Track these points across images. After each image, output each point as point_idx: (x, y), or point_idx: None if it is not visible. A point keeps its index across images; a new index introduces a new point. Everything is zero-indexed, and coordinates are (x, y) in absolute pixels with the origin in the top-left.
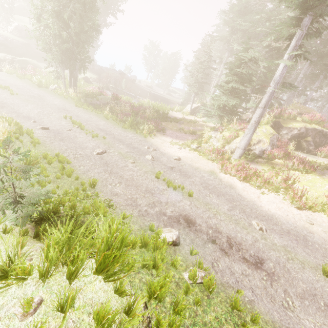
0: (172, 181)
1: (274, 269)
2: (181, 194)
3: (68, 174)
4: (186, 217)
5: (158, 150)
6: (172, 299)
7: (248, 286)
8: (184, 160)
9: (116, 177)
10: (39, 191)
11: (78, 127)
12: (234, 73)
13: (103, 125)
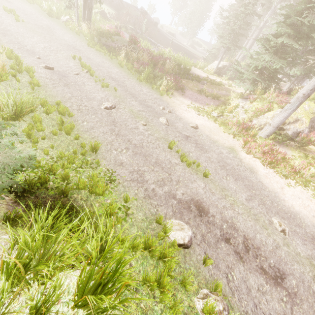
0: (187, 154)
1: (297, 289)
2: (195, 172)
3: (67, 131)
4: (198, 202)
5: (174, 113)
6: None
7: (266, 311)
8: (202, 129)
9: (123, 141)
10: (17, 157)
11: (87, 72)
12: (291, 23)
13: (116, 73)
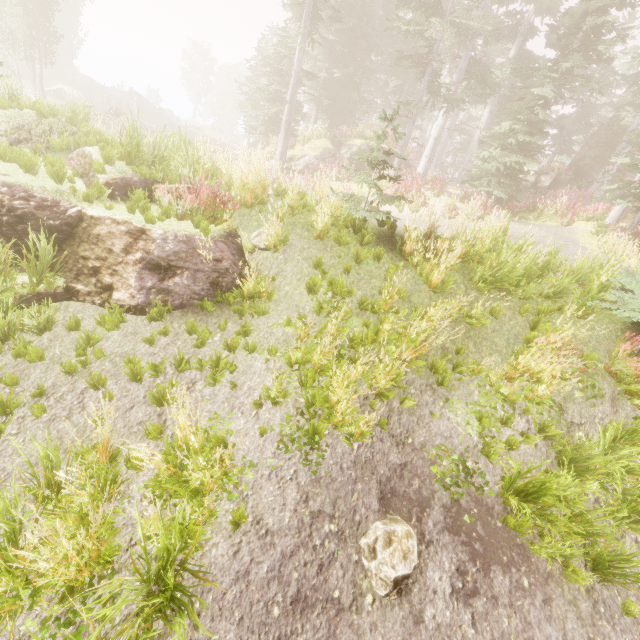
0: None
1: None
2: None
3: None
4: None
5: None
6: None
7: None
8: None
9: None
10: None
11: None
12: (276, 72)
13: None
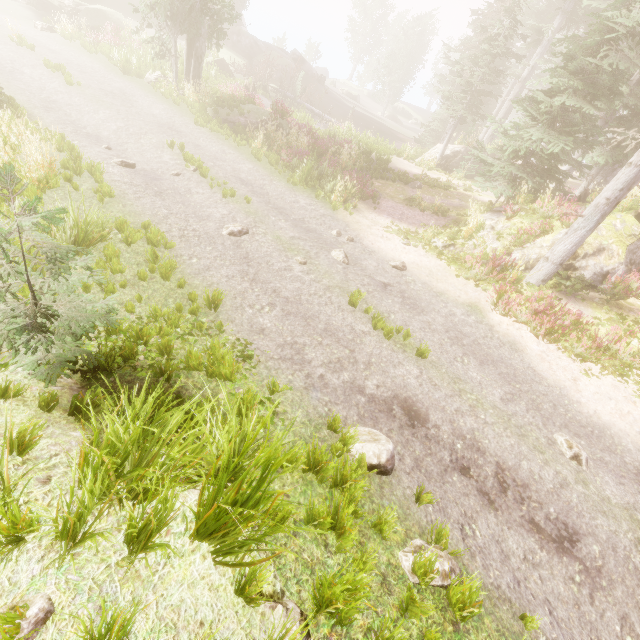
0: (385, 315)
1: (603, 561)
2: (400, 349)
3: (164, 272)
4: (407, 402)
5: (359, 243)
6: (371, 626)
7: (539, 594)
8: (414, 271)
9: (265, 292)
10: (90, 308)
11: (196, 171)
12: (578, 69)
13: (249, 172)
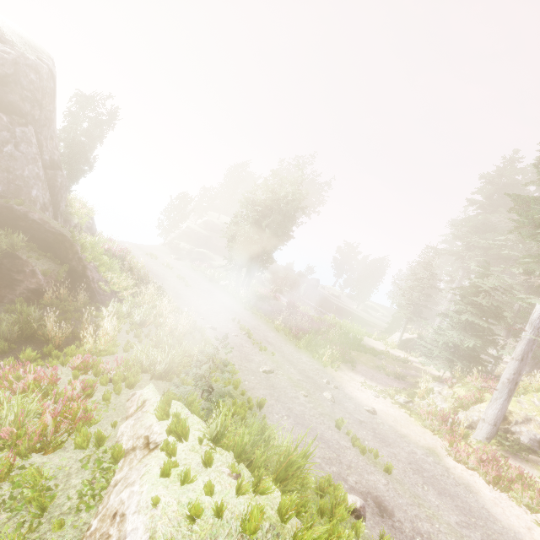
0: (360, 440)
1: None
2: (372, 463)
3: (235, 385)
4: (378, 499)
5: (342, 390)
6: None
7: None
8: (383, 416)
9: (283, 407)
10: (224, 389)
11: (245, 334)
12: (469, 302)
13: (272, 337)
